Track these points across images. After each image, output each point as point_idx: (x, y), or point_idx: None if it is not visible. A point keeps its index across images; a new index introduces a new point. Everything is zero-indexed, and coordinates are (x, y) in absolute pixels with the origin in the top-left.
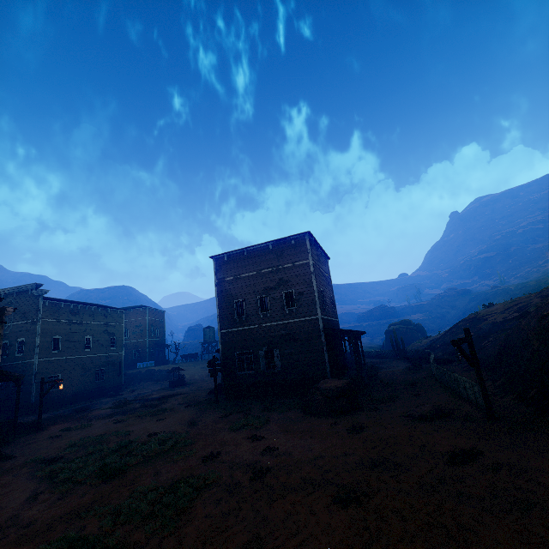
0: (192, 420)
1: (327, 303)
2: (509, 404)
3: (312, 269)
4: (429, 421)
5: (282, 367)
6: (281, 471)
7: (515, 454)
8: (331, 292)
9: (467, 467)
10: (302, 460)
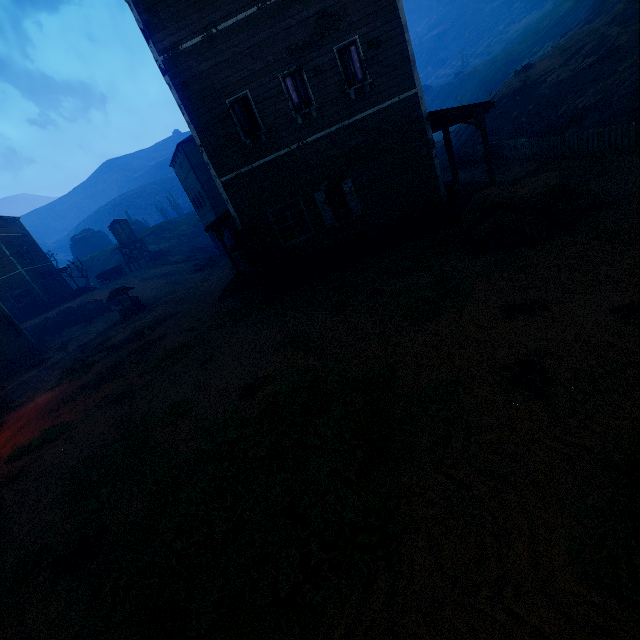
0: (286, 339)
1: None
2: None
3: None
4: None
5: (363, 209)
6: None
7: None
8: None
9: None
10: None
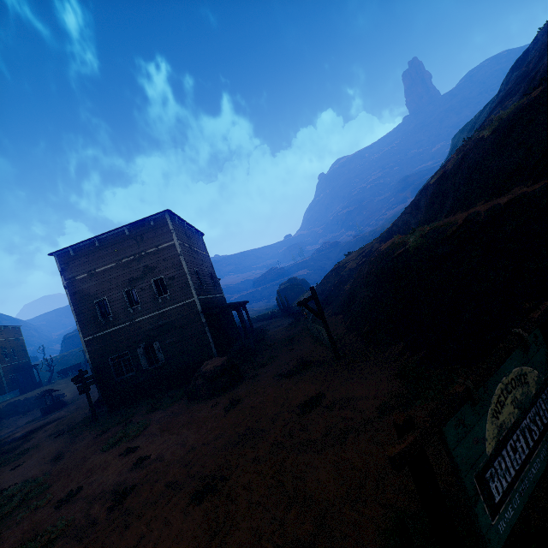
0: (58, 454)
1: (205, 281)
2: (352, 341)
3: (179, 250)
4: (294, 375)
5: (166, 359)
6: (146, 484)
7: (346, 388)
8: (211, 269)
9: (313, 412)
10: (172, 461)
